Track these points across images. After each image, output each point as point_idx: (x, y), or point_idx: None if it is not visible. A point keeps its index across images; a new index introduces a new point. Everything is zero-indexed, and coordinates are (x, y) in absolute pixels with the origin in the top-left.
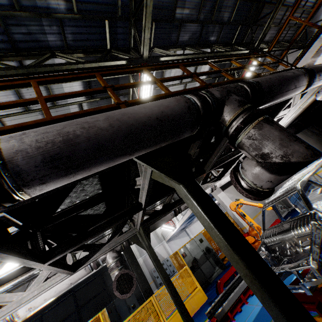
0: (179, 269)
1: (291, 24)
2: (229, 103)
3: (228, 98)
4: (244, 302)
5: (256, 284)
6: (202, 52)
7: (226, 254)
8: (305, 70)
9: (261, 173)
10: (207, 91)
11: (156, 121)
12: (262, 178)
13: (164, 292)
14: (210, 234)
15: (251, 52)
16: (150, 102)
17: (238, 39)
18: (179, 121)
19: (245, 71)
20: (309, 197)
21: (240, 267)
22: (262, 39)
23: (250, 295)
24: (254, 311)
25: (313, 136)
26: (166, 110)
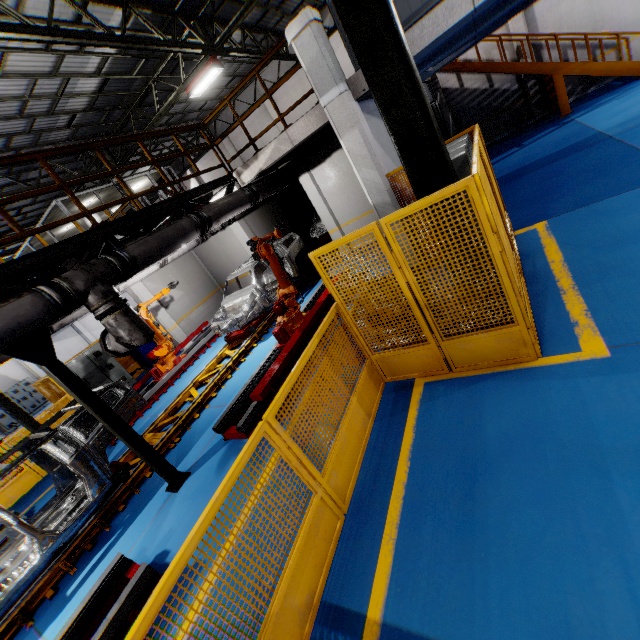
0: (55, 400)
1: (286, 12)
2: (94, 294)
3: (93, 289)
4: (140, 416)
5: (97, 416)
6: (100, 26)
7: (82, 404)
8: (201, 221)
9: (119, 346)
10: (71, 283)
11: (15, 332)
12: (120, 348)
13: (26, 435)
14: (70, 394)
15: (208, 53)
16: (6, 312)
17: (189, 7)
18: (39, 324)
19: (197, 80)
20: (225, 309)
21: (89, 410)
22: (226, 41)
23: (149, 409)
24: (145, 422)
25: (272, 216)
26: (25, 320)
